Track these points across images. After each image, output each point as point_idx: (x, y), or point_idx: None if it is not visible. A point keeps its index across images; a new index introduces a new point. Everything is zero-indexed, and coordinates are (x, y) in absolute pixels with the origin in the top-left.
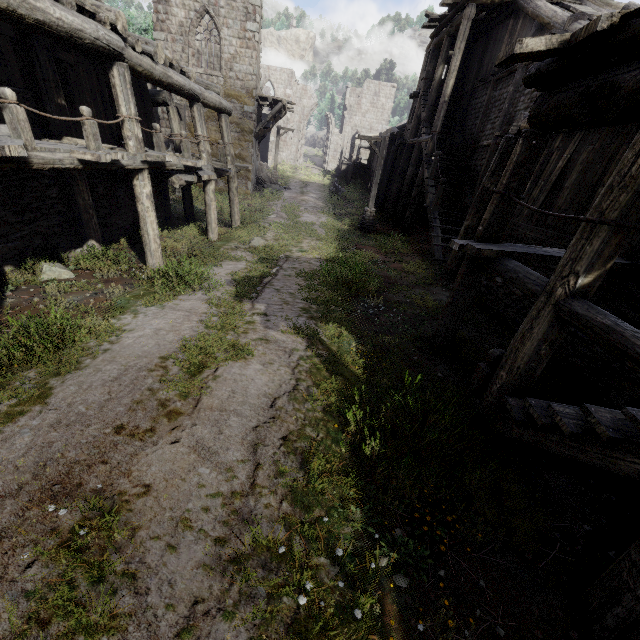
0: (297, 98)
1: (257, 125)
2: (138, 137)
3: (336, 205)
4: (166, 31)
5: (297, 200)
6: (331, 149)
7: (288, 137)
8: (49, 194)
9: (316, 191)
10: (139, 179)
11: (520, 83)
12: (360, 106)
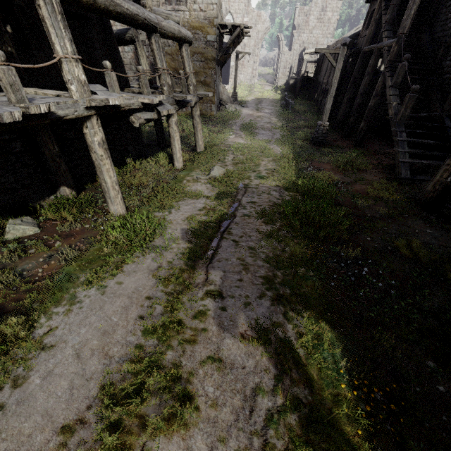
0: (252, 24)
1: (219, 52)
2: (79, 79)
3: (287, 118)
4: None
5: (253, 117)
6: (281, 67)
7: (245, 60)
8: (11, 149)
9: (269, 106)
10: (88, 127)
11: None
12: (308, 23)
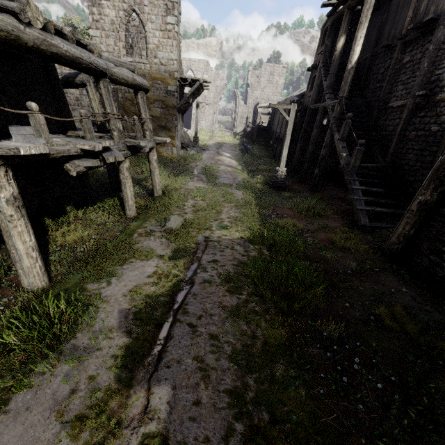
0: (212, 80)
1: (179, 101)
2: None
3: (247, 162)
4: (100, 29)
5: (214, 160)
6: (238, 116)
7: (206, 109)
8: None
9: (229, 150)
10: None
11: (442, 40)
12: (259, 83)
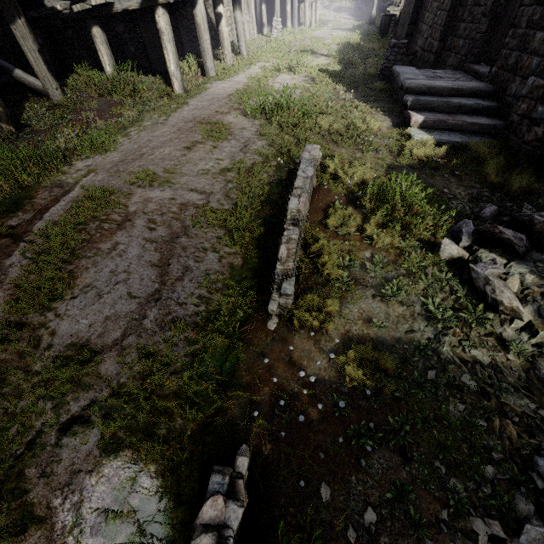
0: None
1: None
2: None
3: (358, 17)
4: None
5: (337, 16)
6: None
7: None
8: (285, 9)
9: (347, 11)
10: (307, 1)
11: None
12: None
